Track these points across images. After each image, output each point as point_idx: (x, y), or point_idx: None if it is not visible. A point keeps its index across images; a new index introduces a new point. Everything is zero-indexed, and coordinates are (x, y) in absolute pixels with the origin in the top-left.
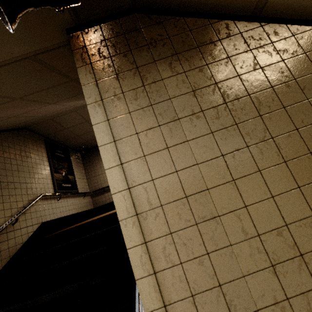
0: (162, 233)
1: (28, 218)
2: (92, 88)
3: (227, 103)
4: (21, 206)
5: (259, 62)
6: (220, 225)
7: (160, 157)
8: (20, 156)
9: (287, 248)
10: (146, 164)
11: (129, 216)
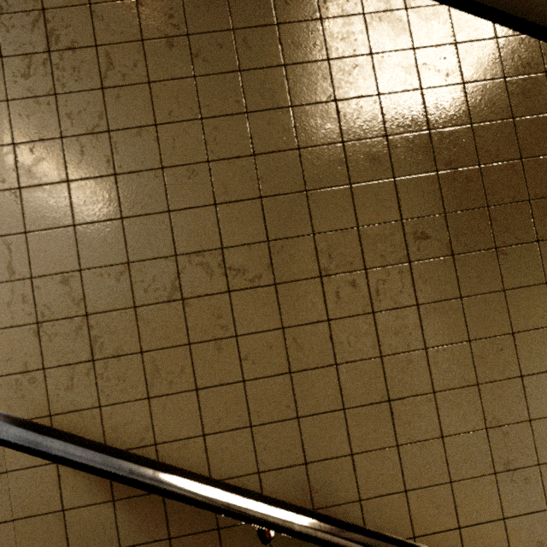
0: None
1: None
2: None
3: (53, 52)
4: None
5: None
6: None
7: None
8: None
9: (70, 303)
10: None
11: None
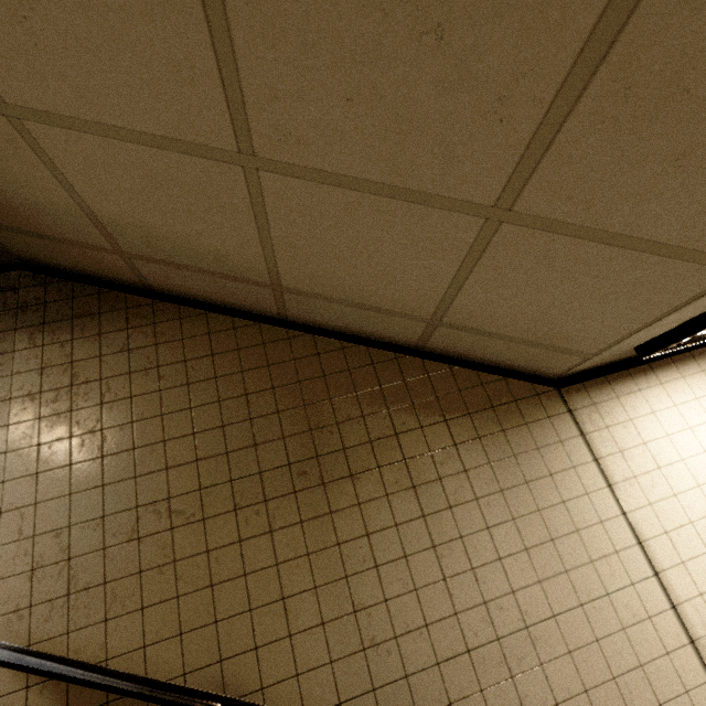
0: None
1: None
2: None
3: (74, 386)
4: None
5: (130, 344)
6: None
7: None
8: None
9: (58, 552)
10: None
11: None
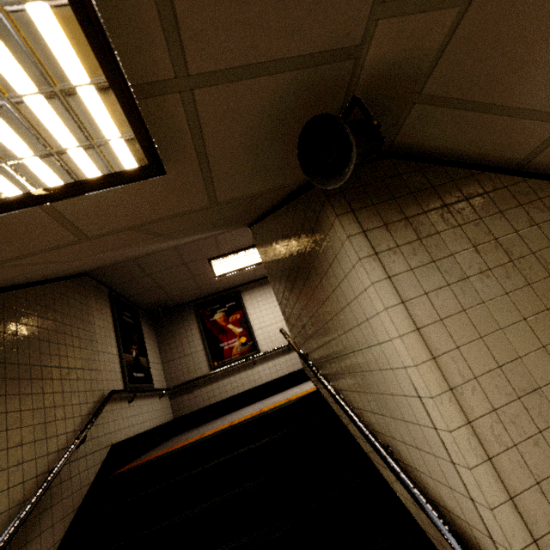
0: (484, 411)
1: (94, 436)
2: (361, 240)
3: (513, 261)
4: (85, 413)
5: (533, 219)
6: (544, 398)
7: (458, 321)
8: (82, 321)
9: None
10: (445, 329)
11: (443, 391)
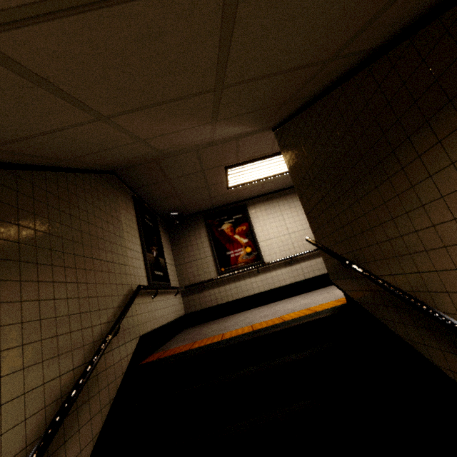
0: None
1: (125, 328)
2: None
3: None
4: (117, 306)
5: None
6: None
7: None
8: (111, 217)
9: None
10: None
11: None
